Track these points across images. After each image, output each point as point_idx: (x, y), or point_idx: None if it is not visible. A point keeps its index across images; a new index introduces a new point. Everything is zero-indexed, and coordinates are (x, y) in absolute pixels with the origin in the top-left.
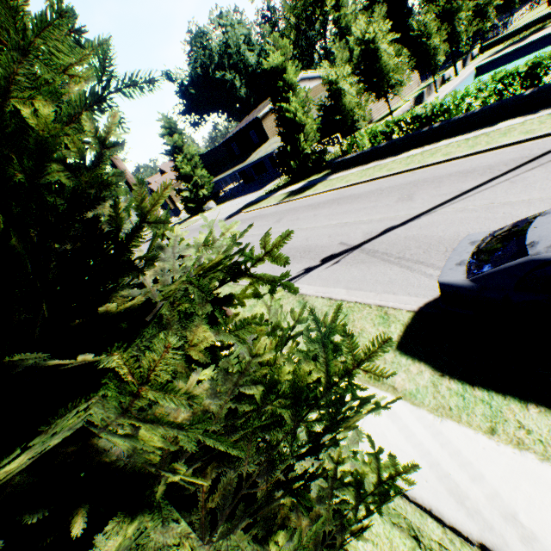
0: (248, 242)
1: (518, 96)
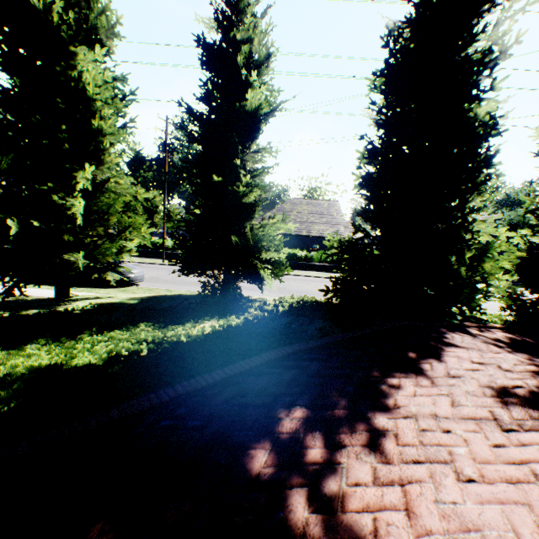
0: None
1: (140, 250)
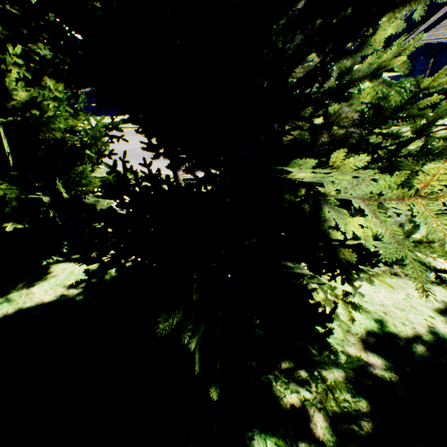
0: (131, 148)
1: None
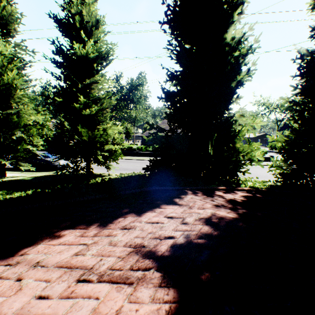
0: None
1: None
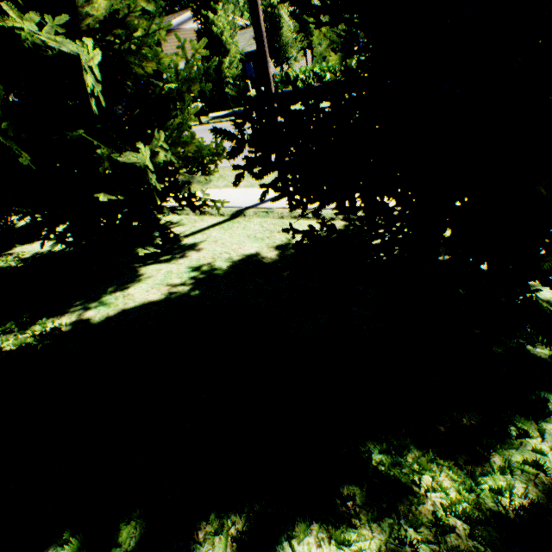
0: None
1: None
